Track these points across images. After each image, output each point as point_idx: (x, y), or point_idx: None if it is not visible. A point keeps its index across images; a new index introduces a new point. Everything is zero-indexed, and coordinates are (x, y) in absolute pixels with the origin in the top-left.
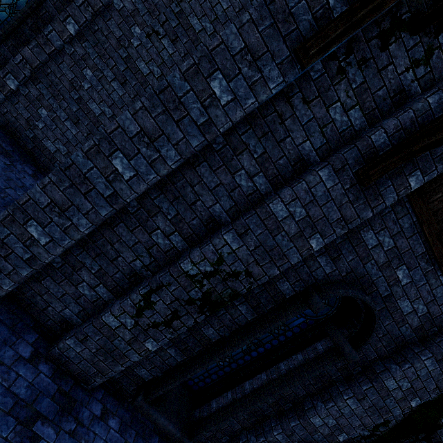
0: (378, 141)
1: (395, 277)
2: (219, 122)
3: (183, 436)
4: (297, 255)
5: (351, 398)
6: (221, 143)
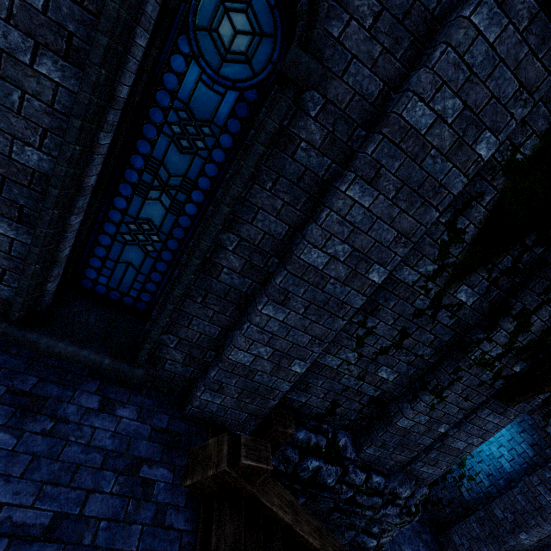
0: None
1: None
2: None
3: (118, 362)
4: None
5: (354, 183)
6: None
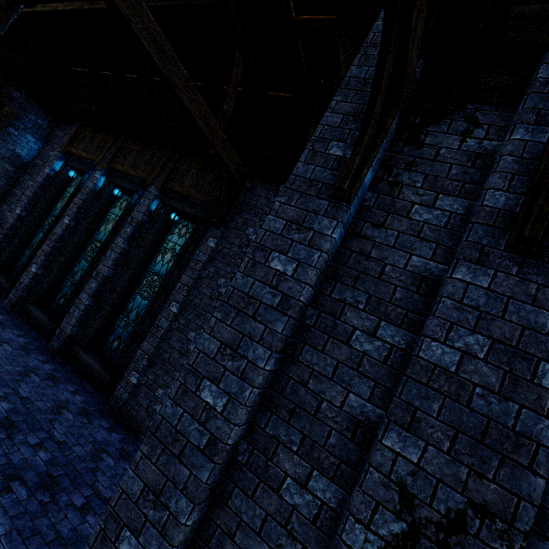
0: (498, 202)
1: None
2: (295, 292)
3: None
4: (546, 423)
5: None
6: (314, 314)
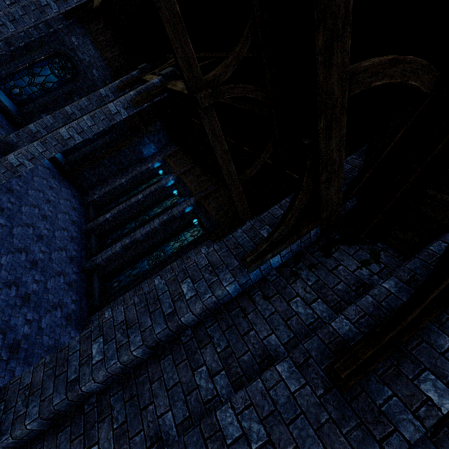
0: (341, 328)
1: None
2: (181, 312)
3: None
4: None
5: None
6: (189, 335)
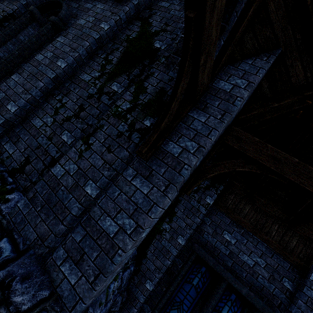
0: None
1: (79, 0)
2: None
3: None
4: None
5: (60, 37)
6: None
